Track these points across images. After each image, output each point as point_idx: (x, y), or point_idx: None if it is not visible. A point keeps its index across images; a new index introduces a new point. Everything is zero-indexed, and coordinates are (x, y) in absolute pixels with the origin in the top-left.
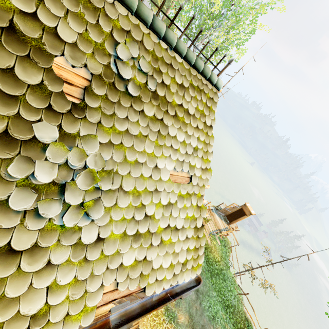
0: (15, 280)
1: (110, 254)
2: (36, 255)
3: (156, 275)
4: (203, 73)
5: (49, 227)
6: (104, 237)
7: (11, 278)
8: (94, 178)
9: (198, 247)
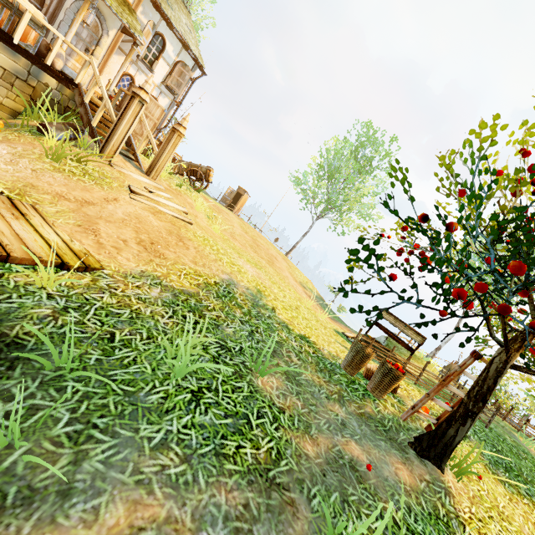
0: (165, 5)
1: (178, 23)
2: (166, 5)
3: (191, 46)
4: (184, 3)
5: (166, 2)
6: (176, 18)
7: (165, 4)
8: (170, 1)
9: (201, 59)
